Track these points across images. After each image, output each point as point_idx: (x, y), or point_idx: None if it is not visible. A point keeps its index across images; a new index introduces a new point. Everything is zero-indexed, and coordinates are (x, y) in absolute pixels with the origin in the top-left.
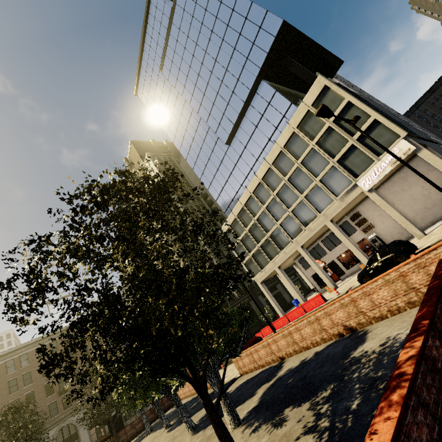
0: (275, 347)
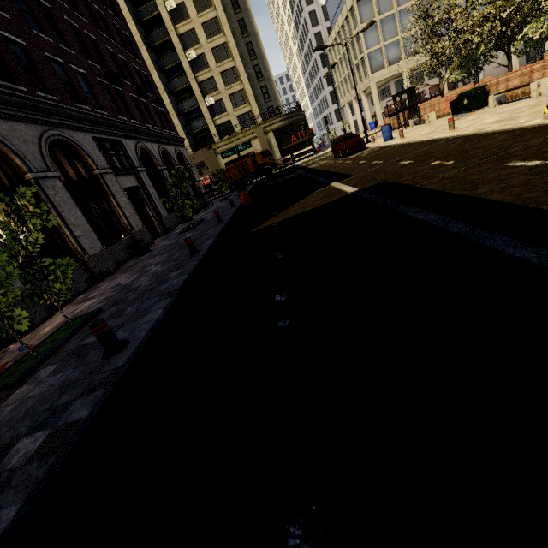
0: None
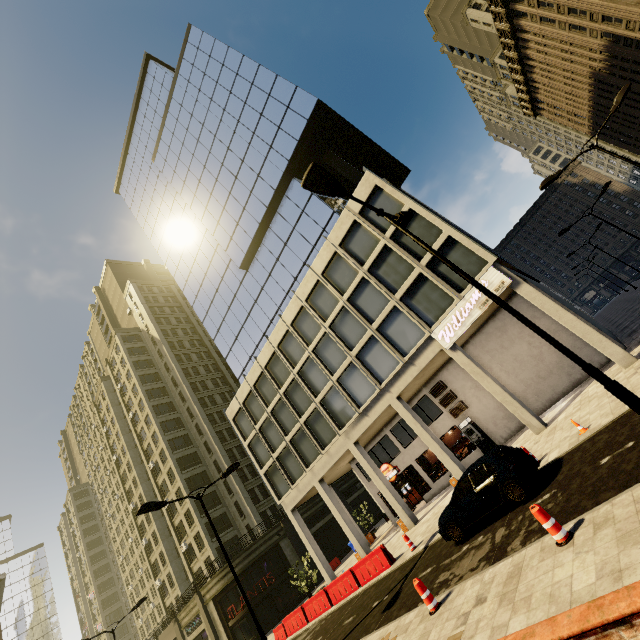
0: None
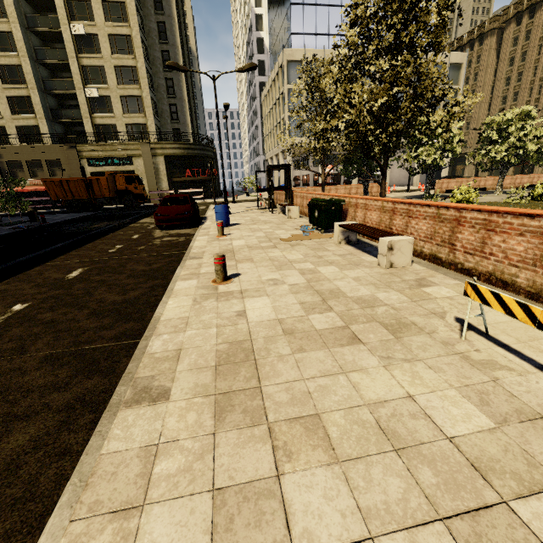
0: (483, 184)
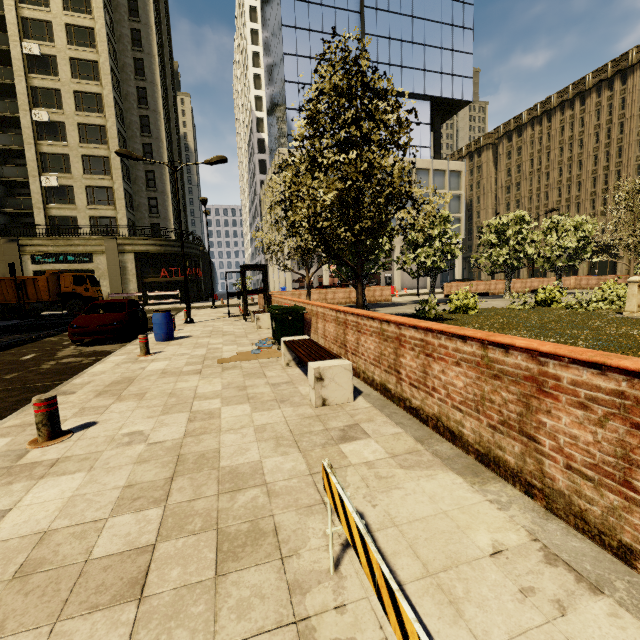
0: (494, 287)
